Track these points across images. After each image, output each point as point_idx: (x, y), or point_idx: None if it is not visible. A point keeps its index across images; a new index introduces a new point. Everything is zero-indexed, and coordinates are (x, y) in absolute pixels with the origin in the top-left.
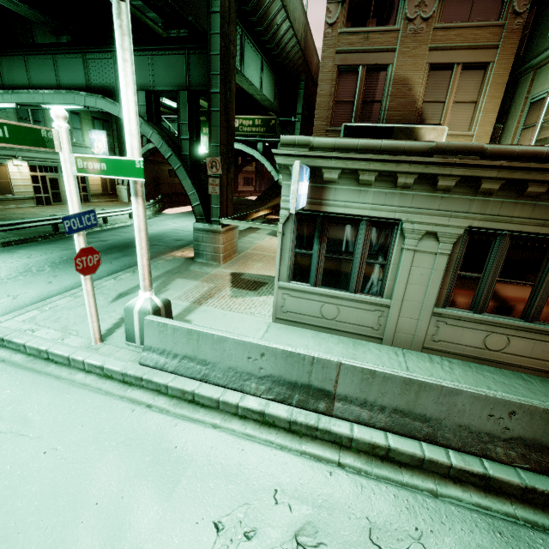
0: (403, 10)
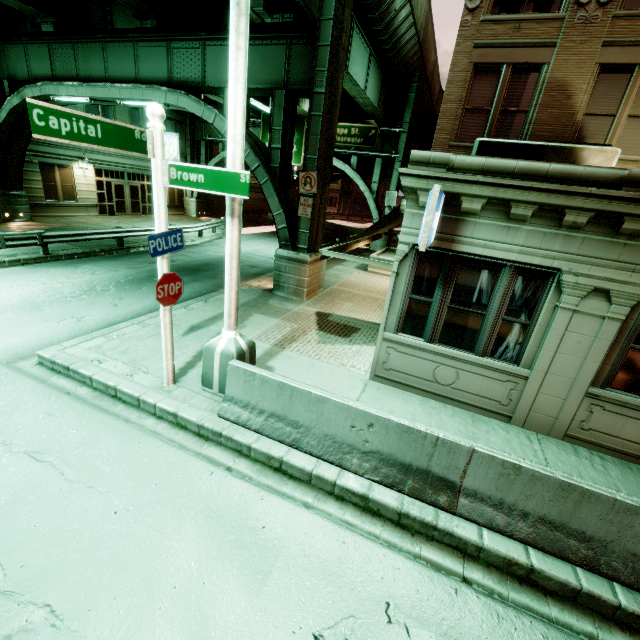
0: None
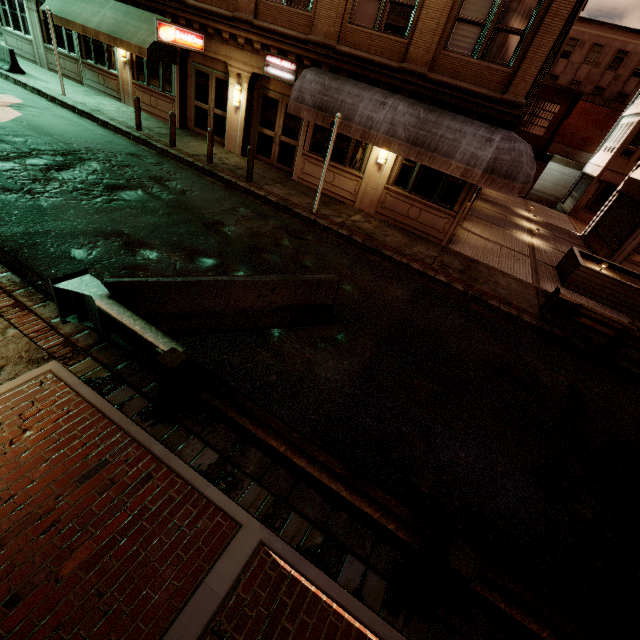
0: None
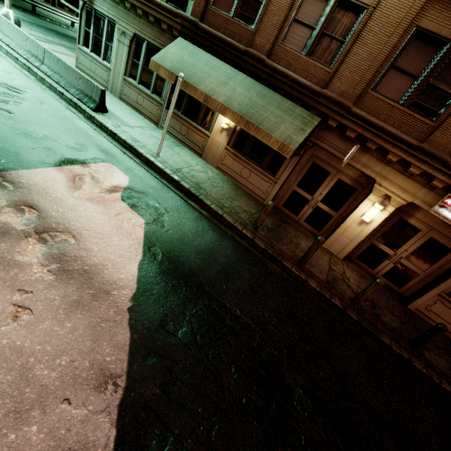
0: None
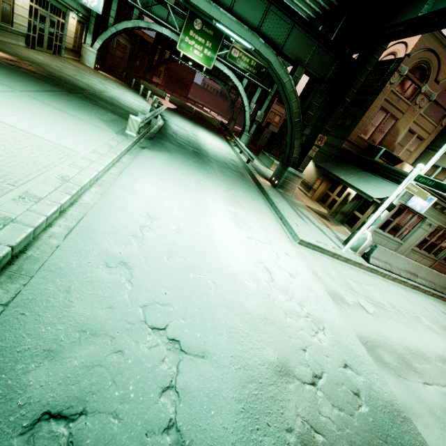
0: (416, 98)
